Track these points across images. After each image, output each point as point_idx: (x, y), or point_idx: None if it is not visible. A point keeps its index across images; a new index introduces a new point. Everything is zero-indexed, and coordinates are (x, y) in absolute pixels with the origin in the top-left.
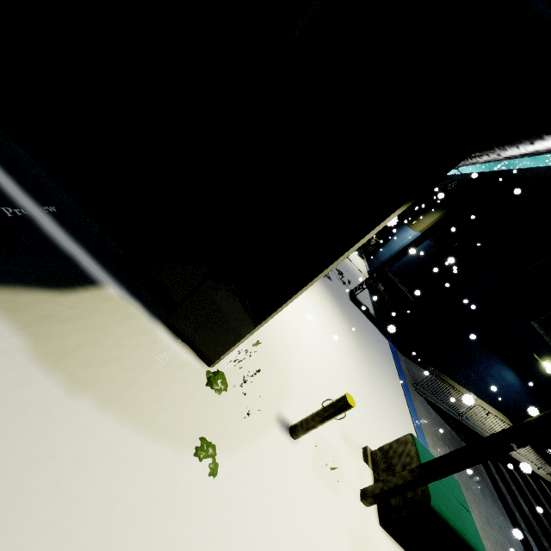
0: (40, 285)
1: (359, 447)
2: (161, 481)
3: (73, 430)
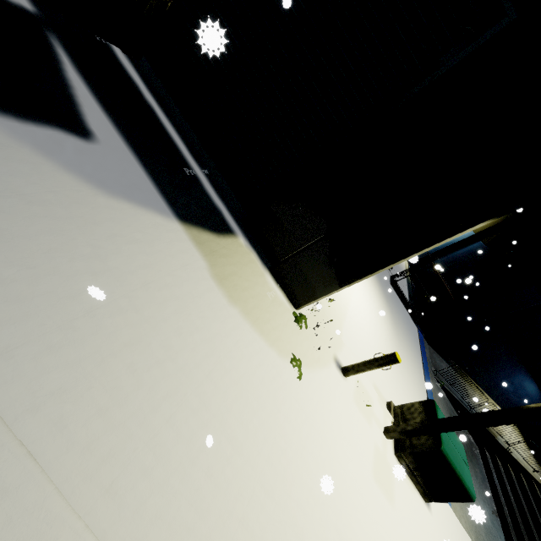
0: (208, 228)
1: (384, 400)
2: (274, 371)
3: (233, 325)
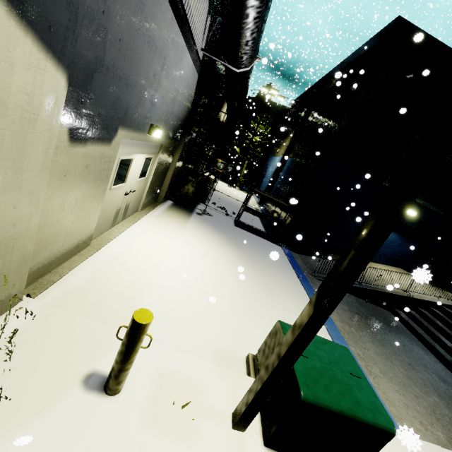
0: None
1: (241, 358)
2: None
3: None
